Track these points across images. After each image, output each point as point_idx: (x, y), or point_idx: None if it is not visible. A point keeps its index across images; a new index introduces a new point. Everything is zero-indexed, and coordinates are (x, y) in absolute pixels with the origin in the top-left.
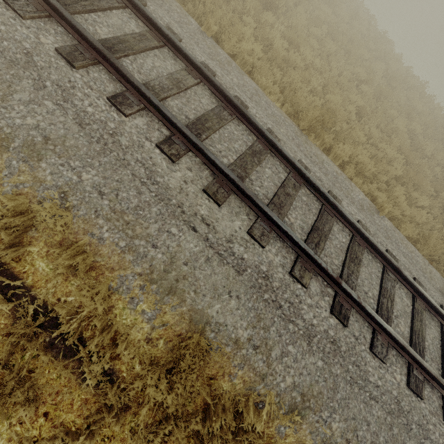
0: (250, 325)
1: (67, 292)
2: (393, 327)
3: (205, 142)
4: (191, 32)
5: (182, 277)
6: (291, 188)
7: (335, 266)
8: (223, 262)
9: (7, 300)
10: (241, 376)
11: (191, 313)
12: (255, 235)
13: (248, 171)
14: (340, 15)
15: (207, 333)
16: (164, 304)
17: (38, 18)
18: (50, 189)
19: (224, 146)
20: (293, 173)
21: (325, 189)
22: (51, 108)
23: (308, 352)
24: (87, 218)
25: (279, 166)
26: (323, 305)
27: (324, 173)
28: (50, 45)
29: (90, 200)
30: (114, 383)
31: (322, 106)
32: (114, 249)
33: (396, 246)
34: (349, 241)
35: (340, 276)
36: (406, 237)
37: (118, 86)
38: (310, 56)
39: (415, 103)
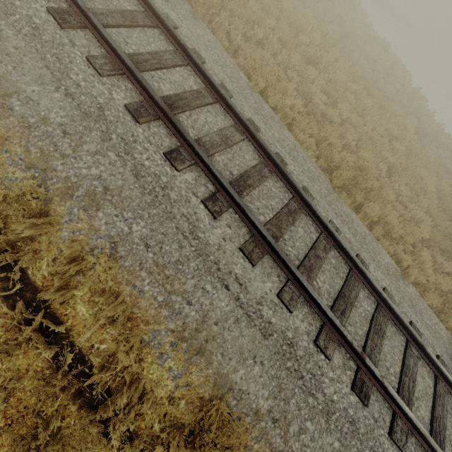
0: (271, 395)
1: (101, 339)
2: (414, 410)
3: (245, 199)
4: (241, 87)
5: (212, 337)
6: (321, 250)
7: (359, 337)
8: (250, 324)
9: (47, 342)
10: (257, 450)
11: (216, 376)
12: (284, 299)
13: (283, 231)
14: (377, 70)
15: (229, 399)
16: (191, 364)
17: (113, 75)
18: (103, 238)
19: (262, 203)
20: (325, 234)
21: (354, 251)
22: (113, 159)
23: (325, 430)
24: (132, 269)
25: (312, 226)
26: (345, 380)
27: (353, 233)
28: (121, 101)
29: (137, 252)
30: (132, 440)
31: (357, 167)
32: (152, 303)
33: (420, 317)
34: (374, 309)
35: (364, 349)
36: (429, 305)
37: (174, 141)
38: (347, 112)
39: (446, 161)
